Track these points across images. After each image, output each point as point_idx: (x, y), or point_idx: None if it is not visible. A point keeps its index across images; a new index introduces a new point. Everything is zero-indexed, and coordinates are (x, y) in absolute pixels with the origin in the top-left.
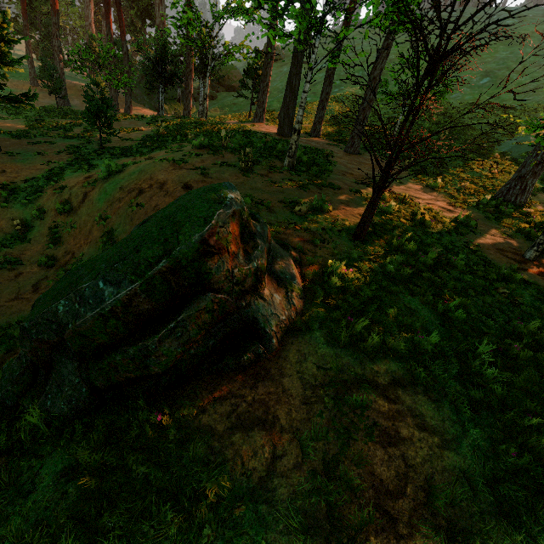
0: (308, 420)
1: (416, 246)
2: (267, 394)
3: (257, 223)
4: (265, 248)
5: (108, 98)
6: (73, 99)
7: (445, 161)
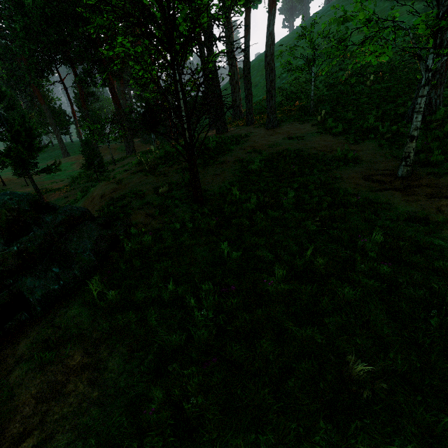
0: (5, 377)
1: (245, 197)
2: (2, 355)
3: (54, 214)
4: (47, 233)
5: (95, 150)
6: (107, 155)
7: (363, 105)
